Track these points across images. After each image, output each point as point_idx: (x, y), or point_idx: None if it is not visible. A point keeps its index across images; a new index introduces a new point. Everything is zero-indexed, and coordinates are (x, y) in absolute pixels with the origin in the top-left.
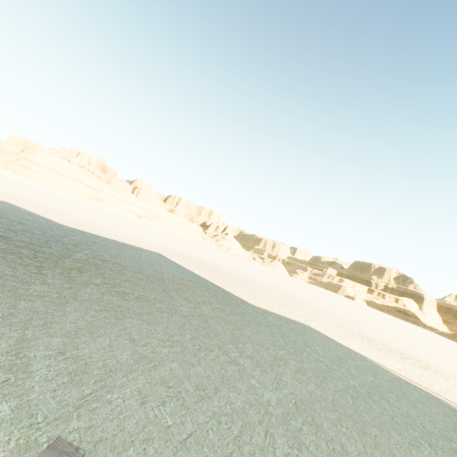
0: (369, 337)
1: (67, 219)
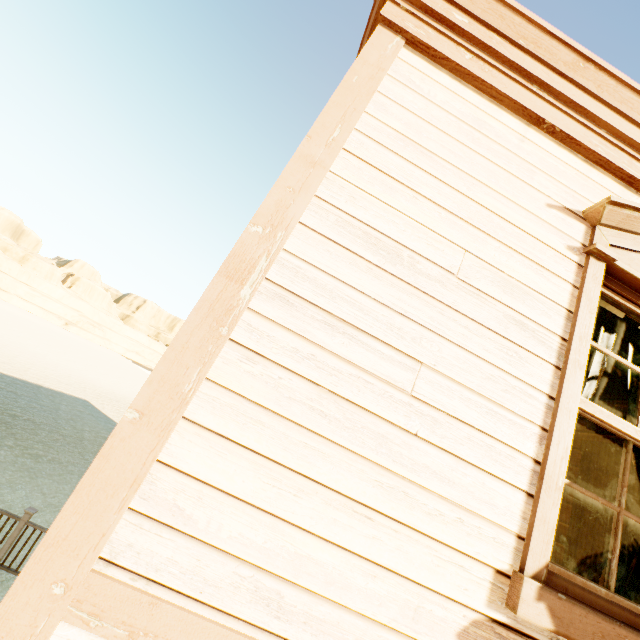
0: None
1: None
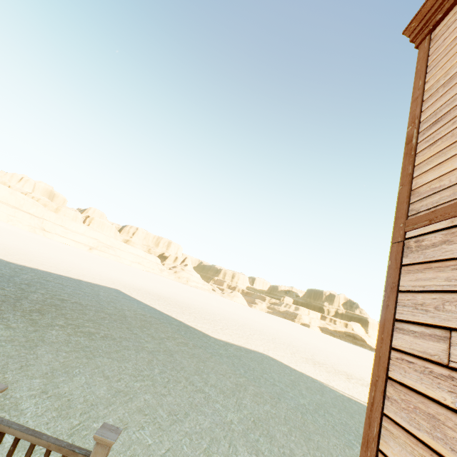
0: (321, 361)
1: (12, 254)
